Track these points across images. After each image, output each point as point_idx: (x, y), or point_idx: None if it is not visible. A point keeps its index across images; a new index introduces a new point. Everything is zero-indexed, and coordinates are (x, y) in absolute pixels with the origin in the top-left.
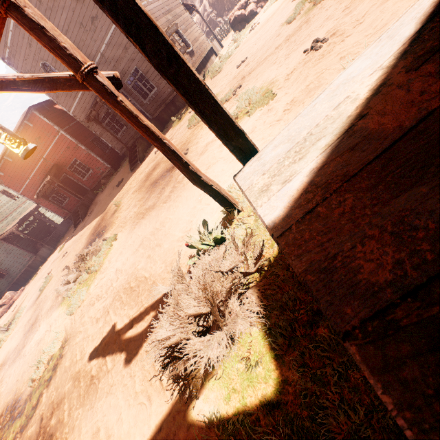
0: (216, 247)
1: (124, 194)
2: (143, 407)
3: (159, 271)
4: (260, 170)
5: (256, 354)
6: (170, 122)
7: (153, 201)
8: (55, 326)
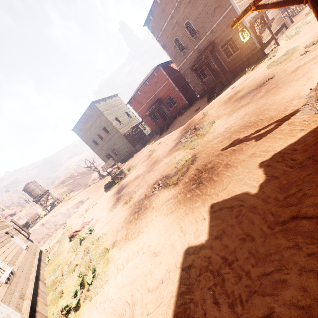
0: None
1: (207, 110)
2: (288, 138)
3: (274, 114)
4: None
5: None
6: (241, 73)
7: (246, 102)
8: (178, 156)
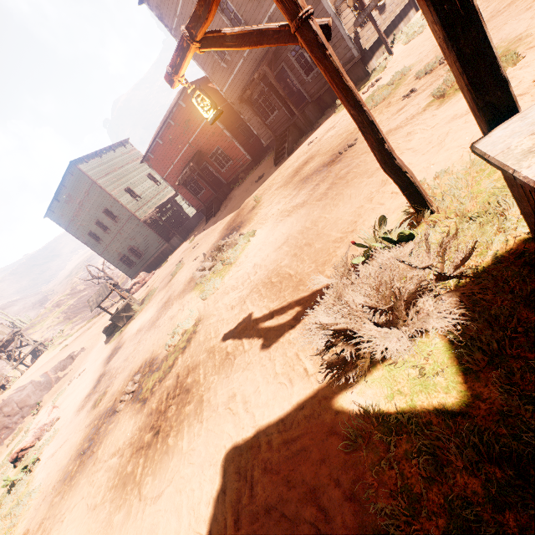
0: (398, 245)
1: (265, 190)
2: (283, 386)
3: (308, 270)
4: (526, 131)
5: (437, 364)
6: (332, 106)
7: (303, 198)
8: (187, 307)
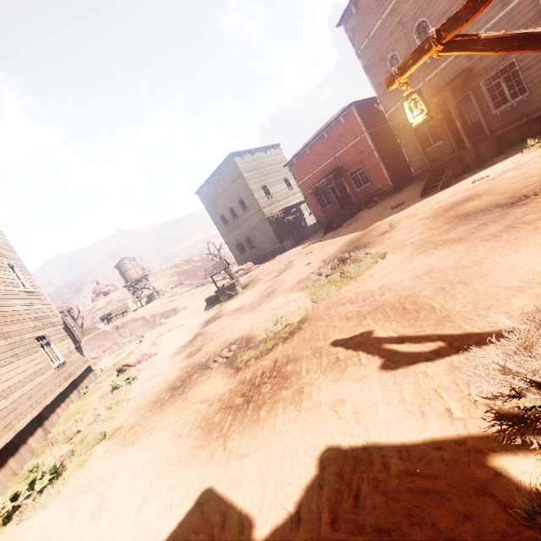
0: None
1: (404, 218)
2: (411, 416)
3: (461, 309)
4: None
5: None
6: (517, 146)
7: (459, 234)
8: (293, 304)
